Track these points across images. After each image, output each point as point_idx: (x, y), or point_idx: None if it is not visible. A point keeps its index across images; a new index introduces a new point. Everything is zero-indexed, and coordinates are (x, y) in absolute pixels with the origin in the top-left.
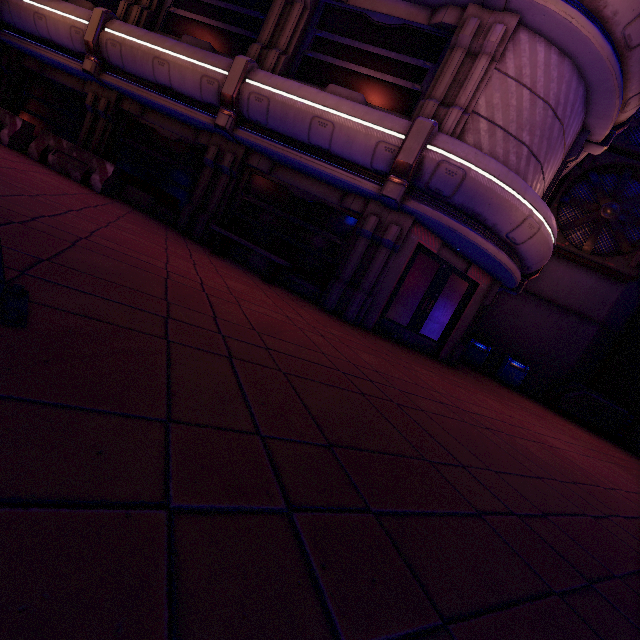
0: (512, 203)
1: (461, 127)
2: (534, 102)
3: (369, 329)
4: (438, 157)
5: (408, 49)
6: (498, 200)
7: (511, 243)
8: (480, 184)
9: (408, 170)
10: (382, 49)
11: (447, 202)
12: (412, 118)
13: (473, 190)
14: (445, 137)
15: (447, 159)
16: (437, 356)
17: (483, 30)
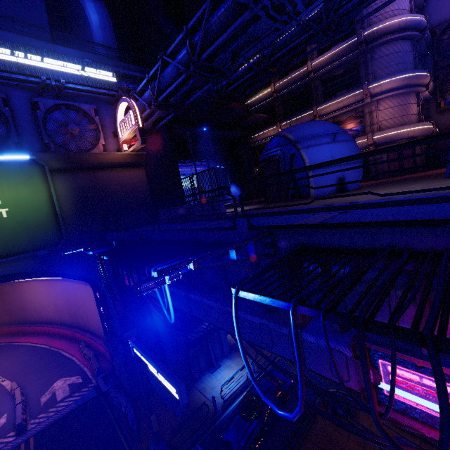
0: (401, 133)
1: (378, 127)
2: (393, 109)
3: (387, 178)
4: (377, 138)
5: (354, 119)
6: (397, 135)
7: (410, 137)
8: (390, 136)
9: (372, 144)
10: (348, 123)
11: (386, 143)
12: (365, 132)
13: (389, 138)
14: (376, 134)
15: (379, 137)
16: (416, 172)
17: (370, 108)
